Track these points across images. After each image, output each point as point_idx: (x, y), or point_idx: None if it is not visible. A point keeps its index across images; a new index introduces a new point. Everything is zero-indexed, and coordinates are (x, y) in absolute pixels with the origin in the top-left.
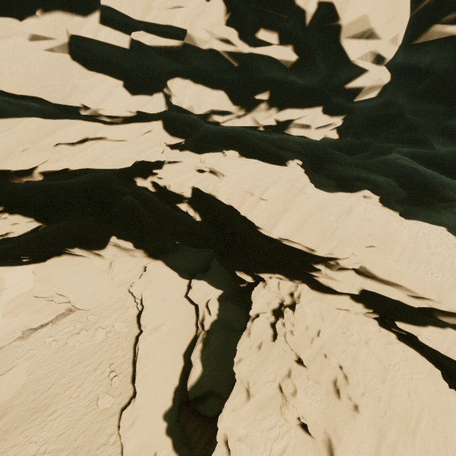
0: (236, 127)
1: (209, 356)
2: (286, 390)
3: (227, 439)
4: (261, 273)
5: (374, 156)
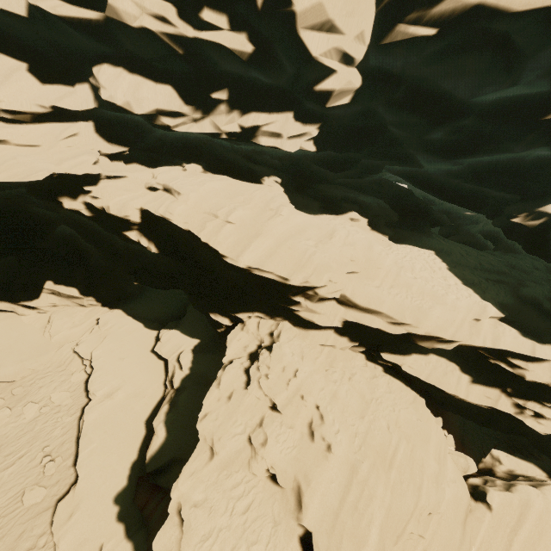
0: (200, 136)
1: (176, 418)
2: (256, 440)
3: (181, 508)
4: (239, 312)
5: (365, 175)
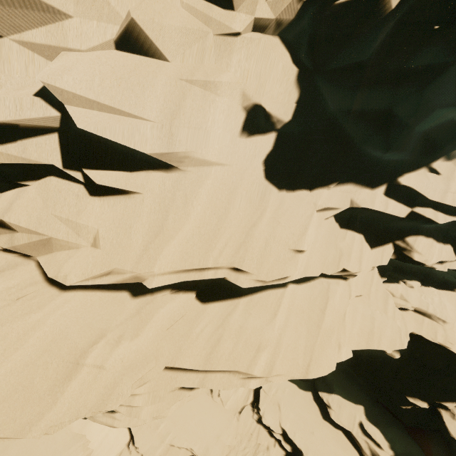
0: None
1: None
2: None
3: None
4: (445, 401)
5: None
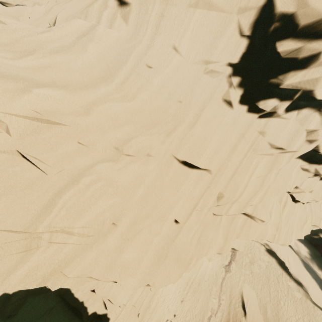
0: None
1: None
2: None
3: None
4: None
5: None
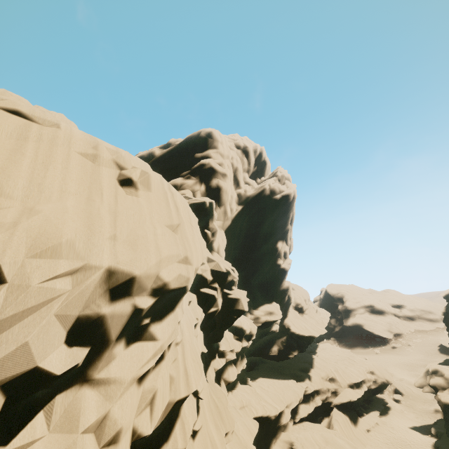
0: None
1: None
2: None
3: None
4: None
5: None
